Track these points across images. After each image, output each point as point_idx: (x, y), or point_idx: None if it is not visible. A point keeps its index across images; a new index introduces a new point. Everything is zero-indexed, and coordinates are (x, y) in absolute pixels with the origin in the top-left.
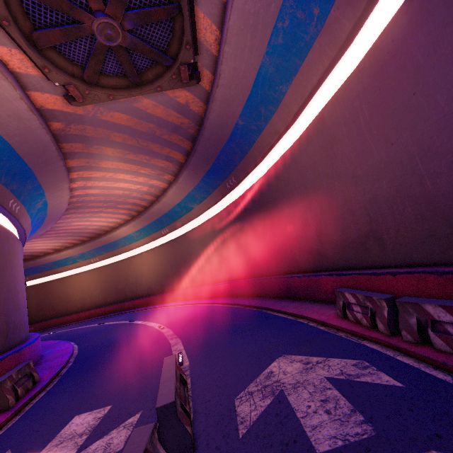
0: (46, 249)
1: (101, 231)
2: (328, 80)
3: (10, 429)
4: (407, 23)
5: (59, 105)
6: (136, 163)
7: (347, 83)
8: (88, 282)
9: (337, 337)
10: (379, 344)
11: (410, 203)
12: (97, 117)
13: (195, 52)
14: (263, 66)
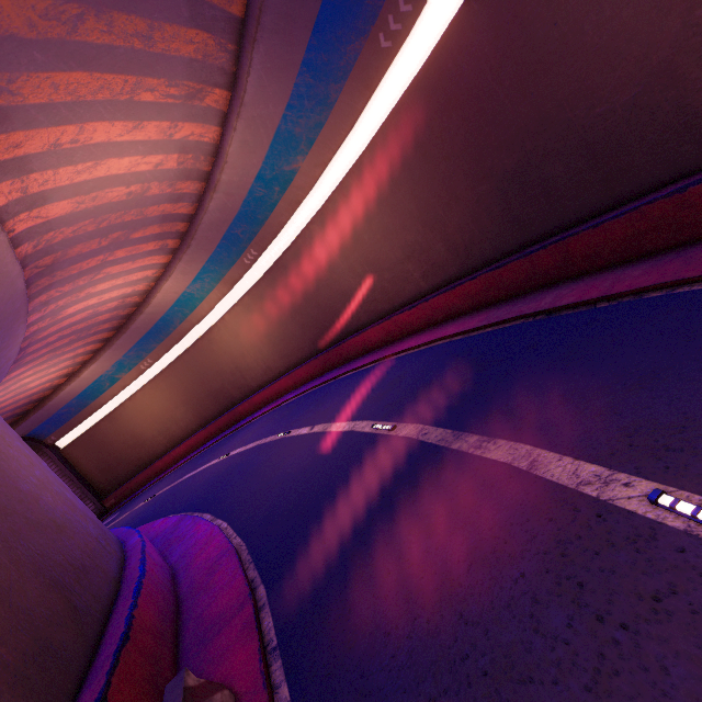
0: (49, 381)
1: (127, 308)
2: None
3: None
4: None
5: None
6: (119, 61)
7: None
8: (157, 403)
9: None
10: None
11: None
12: None
13: None
14: None
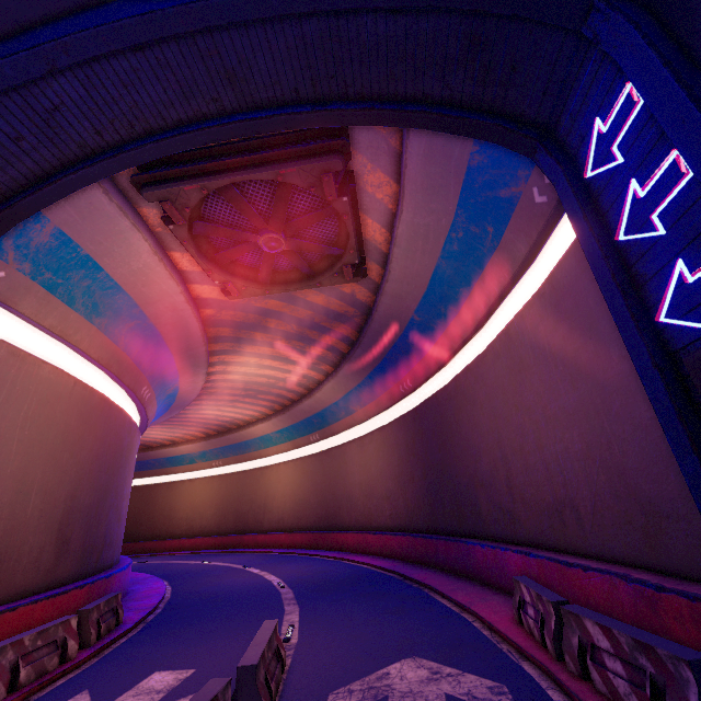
0: (162, 439)
1: (233, 424)
2: (515, 291)
3: (88, 670)
4: (576, 264)
5: (215, 294)
6: (288, 349)
7: (531, 303)
8: (203, 495)
9: (495, 649)
10: (541, 670)
11: (602, 469)
12: (251, 304)
13: (360, 252)
14: (439, 268)
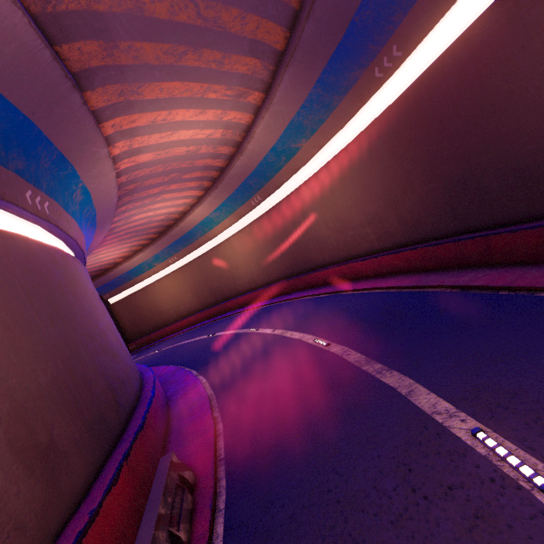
0: (113, 259)
1: (169, 221)
2: None
3: None
4: None
5: None
6: (200, 76)
7: None
8: (175, 287)
9: None
10: None
11: None
12: None
13: None
14: None
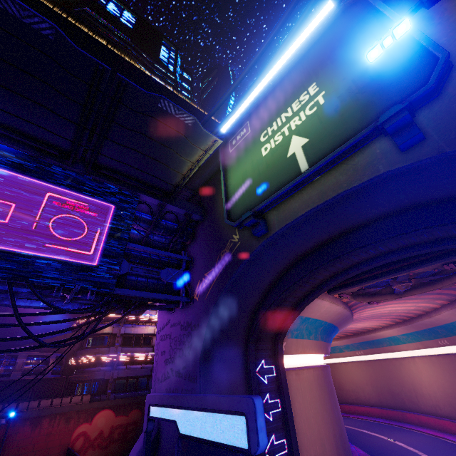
0: None
1: (363, 329)
2: None
3: None
4: None
5: None
6: (405, 299)
7: None
8: (357, 374)
9: None
10: None
11: None
12: None
13: None
14: None
